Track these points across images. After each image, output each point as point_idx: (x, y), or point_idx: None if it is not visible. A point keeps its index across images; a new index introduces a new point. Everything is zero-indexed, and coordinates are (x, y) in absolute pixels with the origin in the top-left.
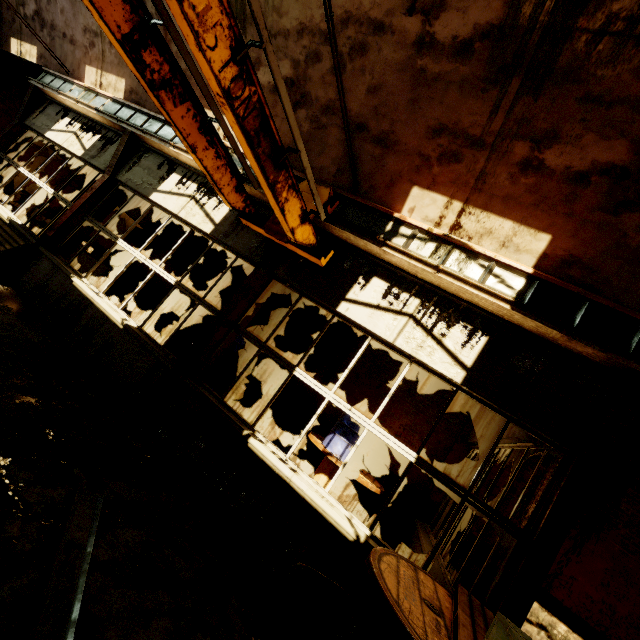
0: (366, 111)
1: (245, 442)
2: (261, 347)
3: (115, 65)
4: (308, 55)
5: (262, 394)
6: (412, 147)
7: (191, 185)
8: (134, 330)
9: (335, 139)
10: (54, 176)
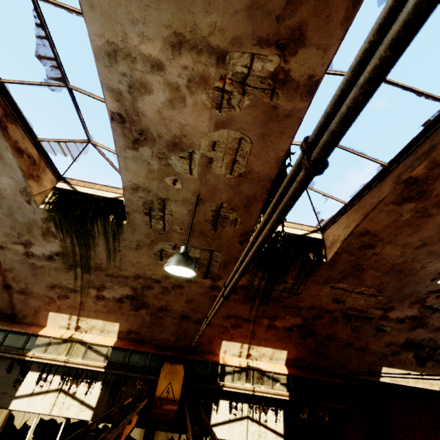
0: (187, 310)
1: None
2: None
3: None
4: (143, 286)
5: None
6: (217, 323)
7: (54, 378)
8: None
9: (170, 323)
10: None
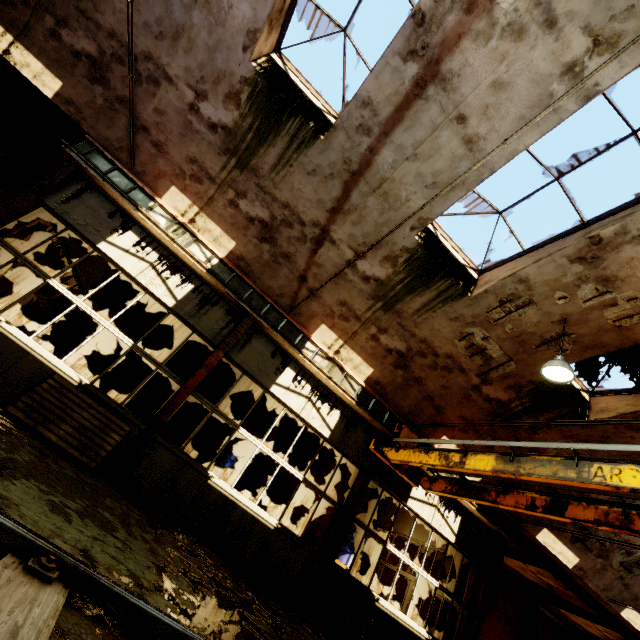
0: (437, 393)
1: (374, 602)
2: (368, 531)
3: (226, 222)
4: (420, 351)
5: None
6: (450, 418)
7: (306, 385)
8: (289, 532)
9: (414, 395)
10: (120, 313)
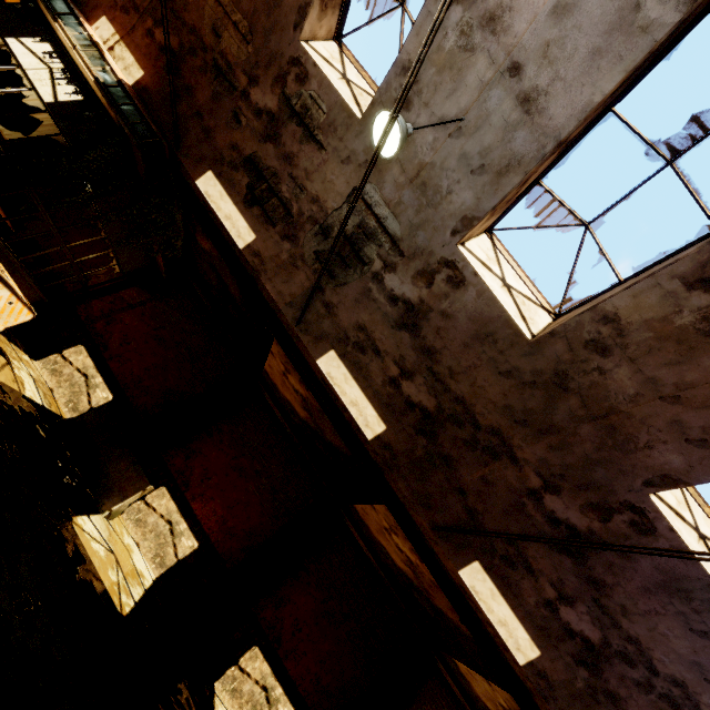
0: None
1: None
2: None
3: None
4: None
5: None
6: None
7: None
8: None
9: None
10: None
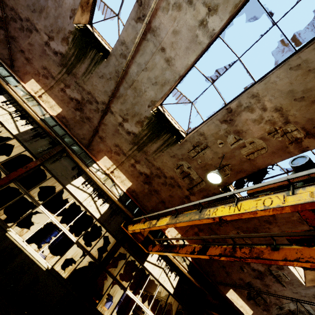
0: (166, 199)
1: None
2: (115, 280)
3: (58, 99)
4: (157, 174)
5: (54, 267)
6: None
7: (90, 187)
8: (55, 273)
9: (154, 200)
10: None
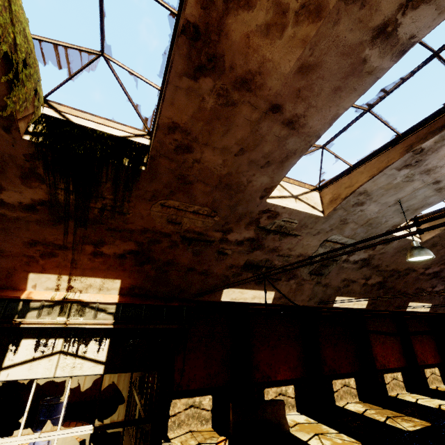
0: None
1: None
2: None
3: None
4: None
5: None
6: (17, 252)
7: None
8: None
9: None
10: None
